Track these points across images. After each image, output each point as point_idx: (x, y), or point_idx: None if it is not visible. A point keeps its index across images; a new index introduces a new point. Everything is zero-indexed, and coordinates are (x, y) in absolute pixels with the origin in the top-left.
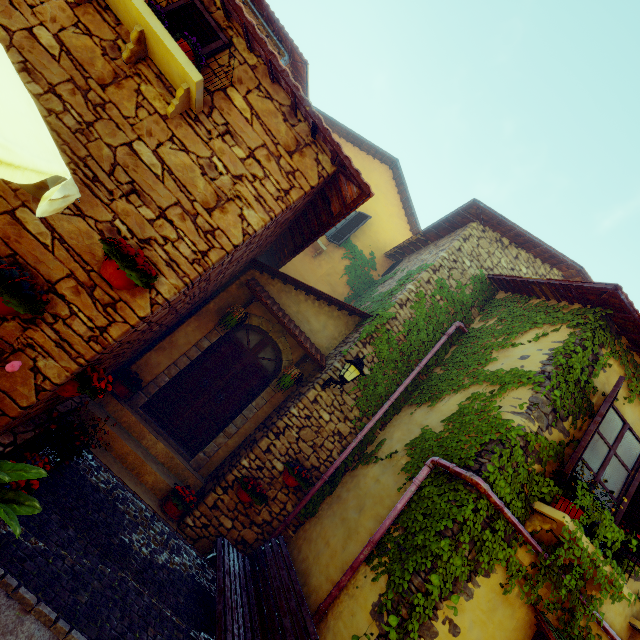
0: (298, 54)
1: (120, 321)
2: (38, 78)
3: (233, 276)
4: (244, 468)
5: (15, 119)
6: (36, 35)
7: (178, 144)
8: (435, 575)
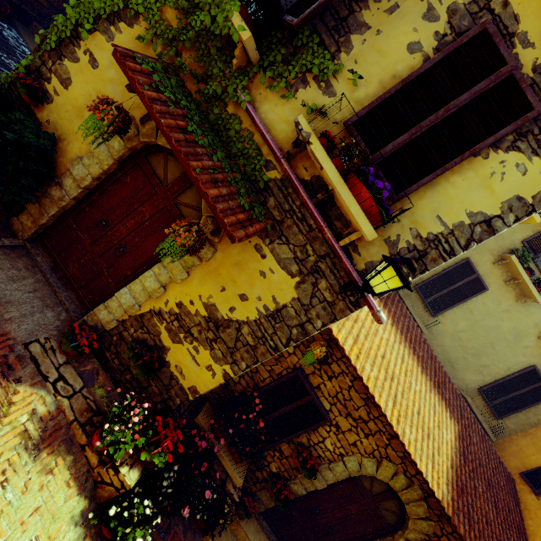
0: None
1: None
2: None
3: None
4: None
5: None
6: None
7: None
8: (74, 1)
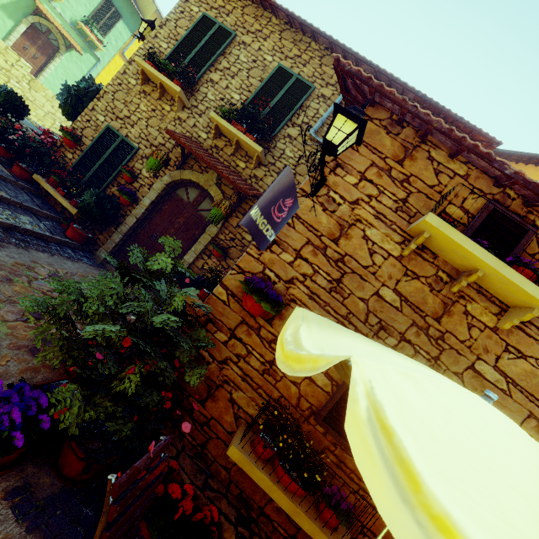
0: (488, 139)
1: None
2: (390, 331)
3: None
4: None
5: None
6: (381, 295)
7: (513, 352)
8: None
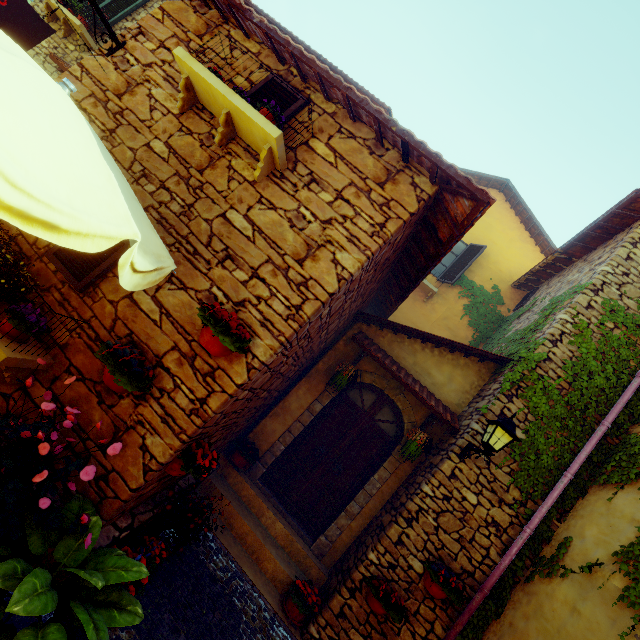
0: (380, 105)
1: (218, 391)
2: (153, 179)
3: (339, 332)
4: (372, 564)
5: (89, 191)
6: (152, 147)
7: (266, 204)
8: None
